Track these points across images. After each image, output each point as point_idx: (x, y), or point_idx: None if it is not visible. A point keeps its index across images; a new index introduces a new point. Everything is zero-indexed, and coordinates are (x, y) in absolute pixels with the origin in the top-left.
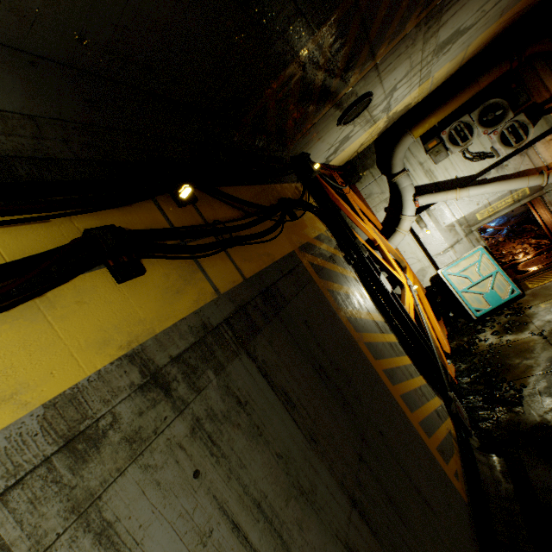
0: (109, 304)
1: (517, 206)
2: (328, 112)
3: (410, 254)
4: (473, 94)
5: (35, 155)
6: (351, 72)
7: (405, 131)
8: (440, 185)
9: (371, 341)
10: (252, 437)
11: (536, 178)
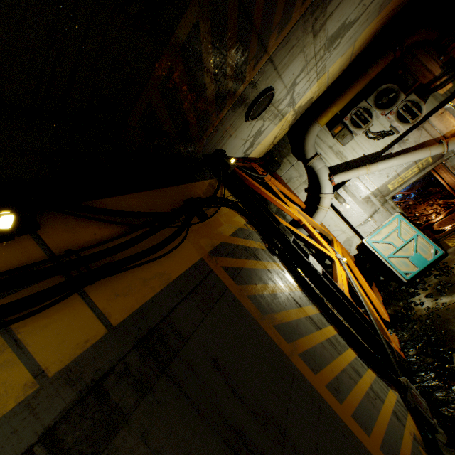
0: None
1: (423, 174)
2: (231, 109)
3: (334, 227)
4: (366, 83)
5: None
6: (245, 66)
7: (312, 121)
8: (350, 164)
9: (307, 347)
10: None
11: (436, 147)
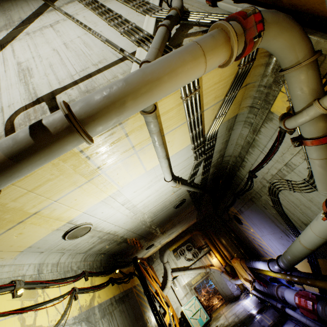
0: (112, 288)
1: (203, 279)
2: (143, 248)
3: (172, 299)
4: (184, 240)
5: (105, 265)
6: (148, 243)
7: (167, 248)
8: (179, 268)
9: (148, 319)
10: (125, 317)
11: (203, 269)
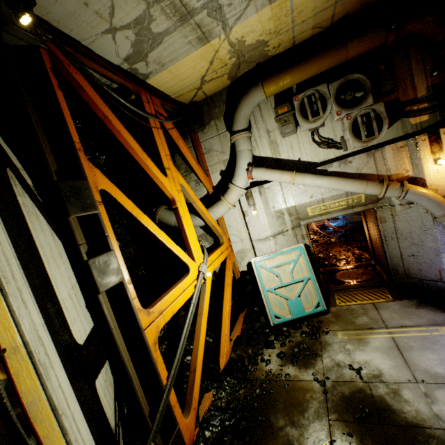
0: None
1: (350, 212)
2: None
3: (234, 231)
4: (339, 61)
5: None
6: None
7: (257, 82)
8: (281, 163)
9: None
10: None
11: (375, 185)
